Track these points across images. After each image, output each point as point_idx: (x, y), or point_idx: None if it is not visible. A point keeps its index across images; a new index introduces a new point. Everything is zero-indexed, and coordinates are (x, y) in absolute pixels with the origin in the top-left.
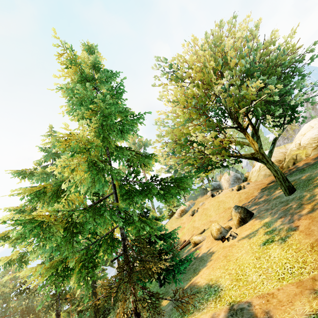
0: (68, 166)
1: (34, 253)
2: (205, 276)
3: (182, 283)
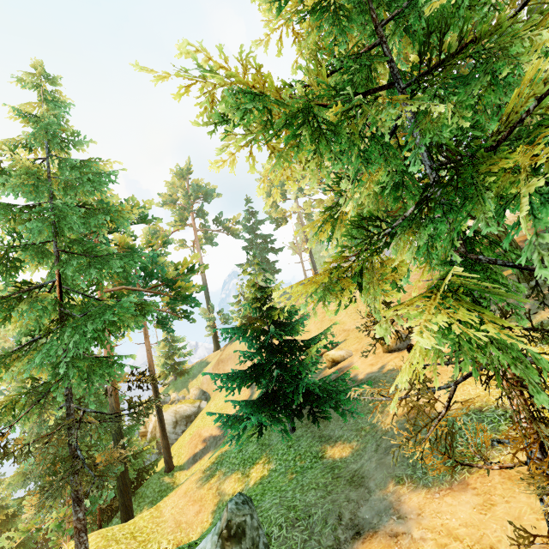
0: (98, 171)
1: (6, 366)
2: (442, 397)
3: (360, 419)
